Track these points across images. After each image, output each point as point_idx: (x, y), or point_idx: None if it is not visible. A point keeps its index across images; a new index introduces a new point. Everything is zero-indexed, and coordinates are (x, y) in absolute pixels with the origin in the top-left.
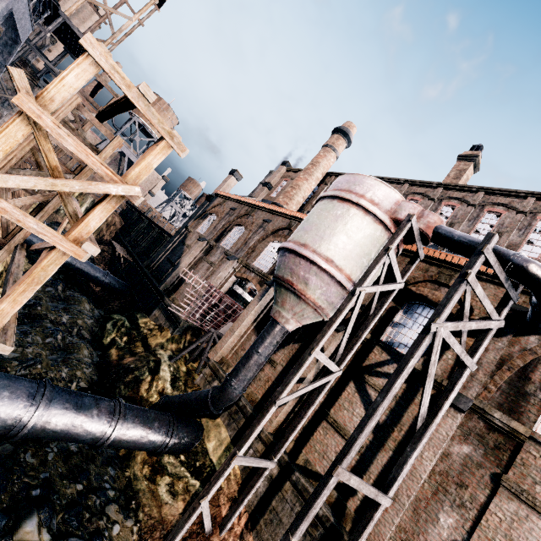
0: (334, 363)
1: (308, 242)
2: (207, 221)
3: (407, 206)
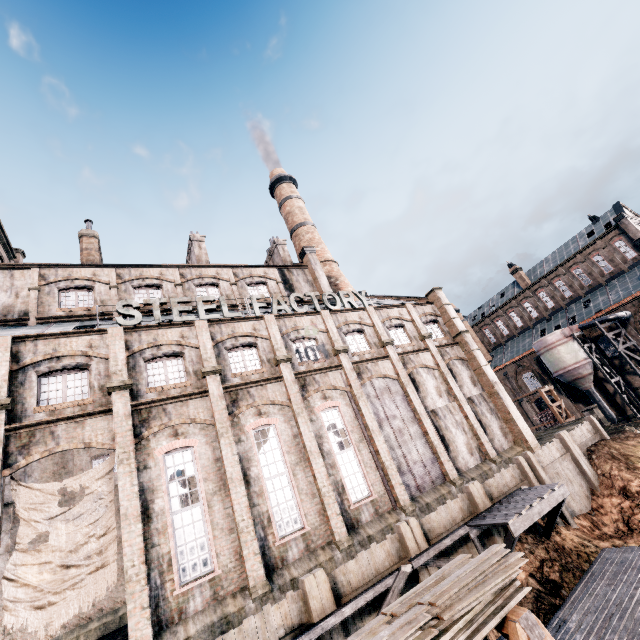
0: (616, 378)
1: (563, 366)
2: None
3: (564, 331)
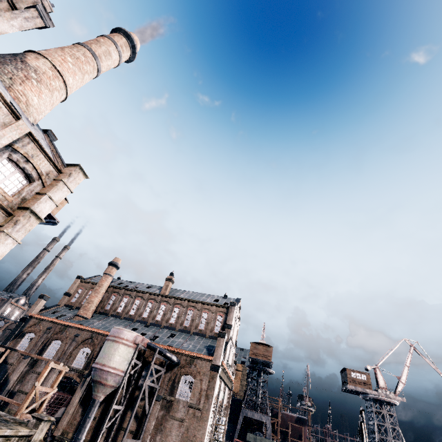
0: (120, 406)
1: (105, 363)
2: (25, 338)
3: (138, 337)
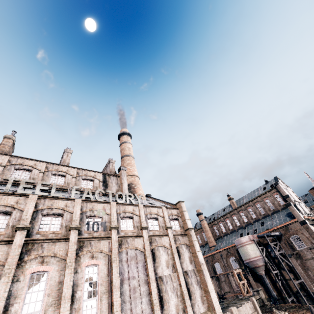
0: (276, 270)
1: (249, 257)
2: None
3: (250, 237)
